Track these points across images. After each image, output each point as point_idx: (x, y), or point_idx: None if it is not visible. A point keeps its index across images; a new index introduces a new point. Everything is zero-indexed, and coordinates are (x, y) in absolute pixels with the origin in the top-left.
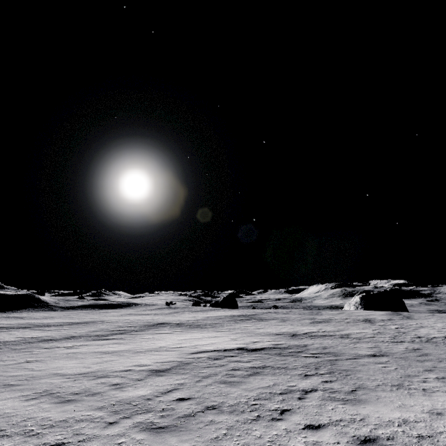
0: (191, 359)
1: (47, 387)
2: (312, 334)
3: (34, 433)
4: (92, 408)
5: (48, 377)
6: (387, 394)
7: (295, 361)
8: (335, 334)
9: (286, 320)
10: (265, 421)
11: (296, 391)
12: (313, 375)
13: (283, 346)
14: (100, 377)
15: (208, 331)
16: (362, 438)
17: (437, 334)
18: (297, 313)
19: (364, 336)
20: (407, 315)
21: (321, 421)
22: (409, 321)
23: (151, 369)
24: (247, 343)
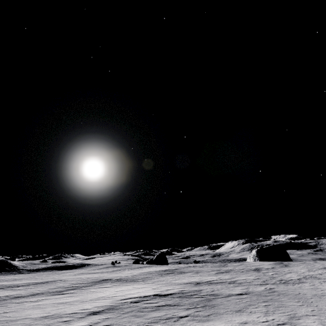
0: (119, 304)
1: (22, 325)
2: (211, 282)
3: None
4: None
5: (21, 320)
6: (227, 315)
7: (187, 300)
8: (227, 281)
9: (199, 272)
10: None
11: (175, 317)
12: (192, 308)
13: (185, 291)
14: (56, 317)
15: (138, 283)
16: None
17: (295, 277)
18: (209, 266)
19: (246, 281)
20: (286, 263)
21: None
22: (285, 268)
23: (90, 311)
24: (162, 290)
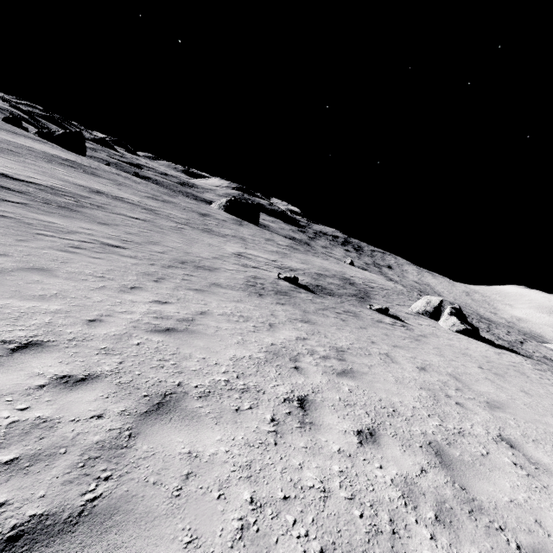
0: None
1: None
2: (121, 199)
3: None
4: None
5: None
6: (78, 220)
7: (46, 196)
8: (146, 206)
9: (123, 186)
10: None
11: None
12: (40, 202)
13: (61, 190)
14: None
15: None
16: None
17: (227, 233)
18: (151, 187)
19: (168, 215)
20: (244, 224)
21: None
22: (234, 226)
23: None
24: (19, 174)
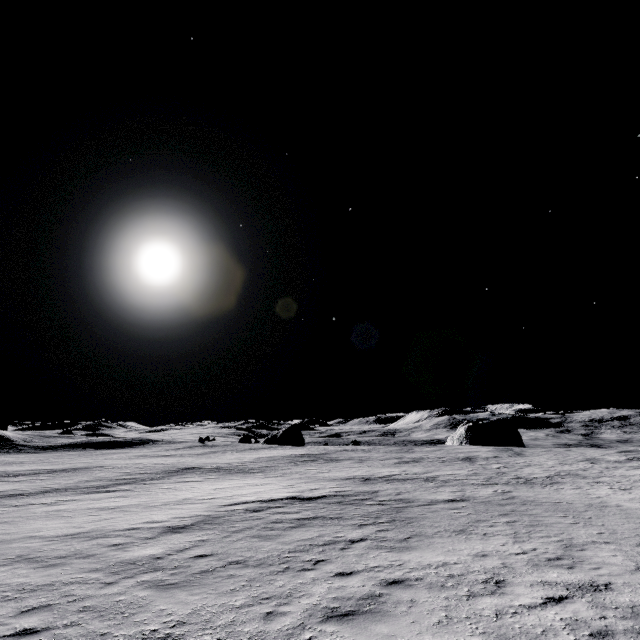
0: (223, 513)
1: (22, 551)
2: (391, 478)
3: (11, 598)
4: (85, 571)
5: (21, 541)
6: (442, 540)
7: (355, 510)
8: (420, 476)
9: (365, 461)
10: (294, 571)
11: (342, 541)
12: (369, 525)
13: (347, 493)
14: (96, 537)
15: (254, 477)
16: (391, 581)
17: (541, 473)
18: (382, 450)
19: (454, 478)
20: (519, 451)
21: (356, 568)
22: (518, 459)
23: (167, 526)
24: (302, 490)
